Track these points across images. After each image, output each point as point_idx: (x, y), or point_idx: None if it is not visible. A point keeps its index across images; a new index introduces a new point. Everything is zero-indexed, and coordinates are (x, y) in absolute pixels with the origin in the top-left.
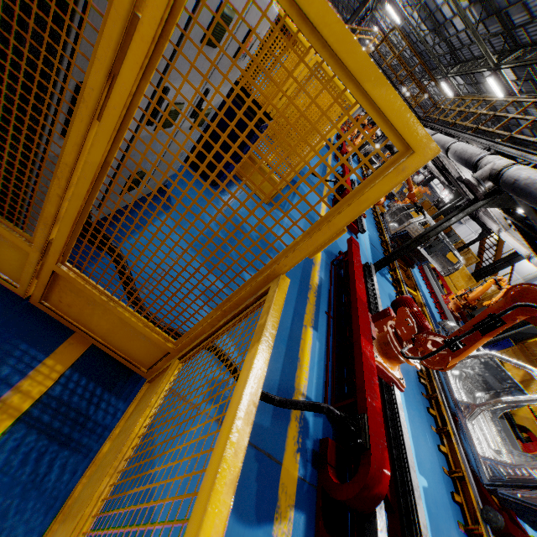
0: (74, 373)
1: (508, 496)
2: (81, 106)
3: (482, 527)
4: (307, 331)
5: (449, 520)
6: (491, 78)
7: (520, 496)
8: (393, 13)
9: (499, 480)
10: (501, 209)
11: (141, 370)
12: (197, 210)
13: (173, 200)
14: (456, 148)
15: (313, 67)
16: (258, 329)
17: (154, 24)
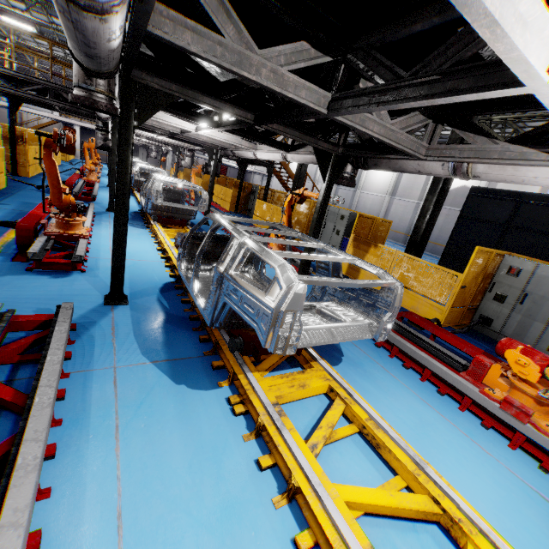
0: None
1: None
2: None
3: None
4: None
5: None
6: None
7: None
8: (16, 22)
9: None
10: (209, 125)
11: None
12: None
13: None
14: None
15: None
16: None
17: None
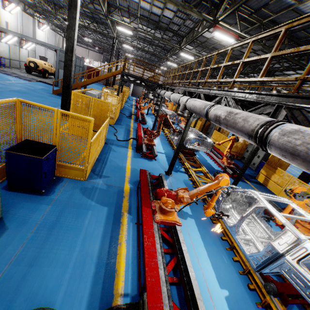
0: None
1: (266, 273)
2: None
3: (268, 298)
4: (122, 245)
5: (249, 307)
6: (181, 53)
7: (270, 270)
8: (127, 46)
9: (259, 265)
10: None
11: None
12: (28, 218)
13: (8, 224)
14: (172, 98)
15: (61, 115)
16: None
17: None
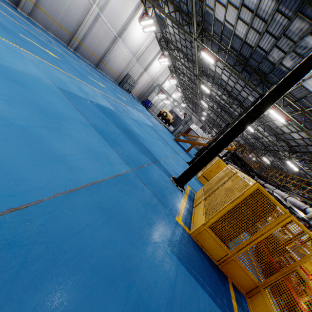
0: (234, 290)
1: None
2: (261, 232)
3: None
4: None
5: None
6: (288, 161)
7: None
8: None
9: None
10: None
11: (244, 292)
12: None
13: None
14: (290, 200)
15: None
16: (305, 278)
17: (279, 226)
